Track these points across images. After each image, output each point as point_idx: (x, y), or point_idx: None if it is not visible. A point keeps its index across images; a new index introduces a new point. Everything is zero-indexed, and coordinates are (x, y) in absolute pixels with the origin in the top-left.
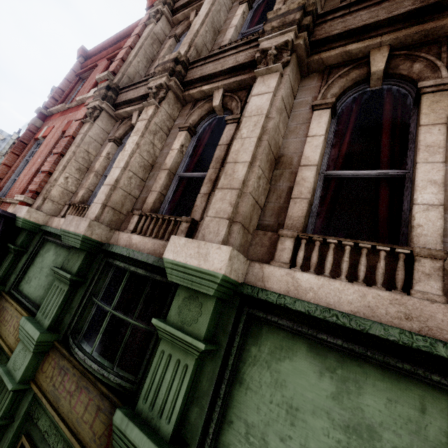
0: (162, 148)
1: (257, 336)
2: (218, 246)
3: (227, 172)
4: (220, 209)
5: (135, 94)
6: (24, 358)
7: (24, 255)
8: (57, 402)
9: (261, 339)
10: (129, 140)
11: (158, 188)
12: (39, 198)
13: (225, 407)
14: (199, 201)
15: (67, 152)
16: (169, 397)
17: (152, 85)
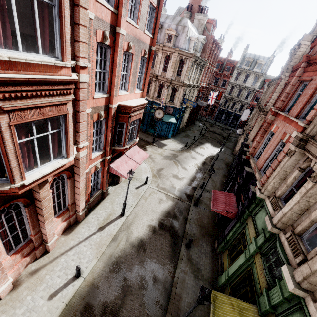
0: (315, 201)
1: (300, 313)
2: (292, 283)
3: (312, 260)
4: (303, 271)
5: (314, 152)
6: (252, 249)
7: (257, 206)
8: (257, 268)
9: (301, 315)
10: (296, 195)
11: (303, 226)
12: (263, 188)
13: (286, 315)
14: (312, 251)
15: (276, 169)
16: (274, 298)
17: (314, 170)
